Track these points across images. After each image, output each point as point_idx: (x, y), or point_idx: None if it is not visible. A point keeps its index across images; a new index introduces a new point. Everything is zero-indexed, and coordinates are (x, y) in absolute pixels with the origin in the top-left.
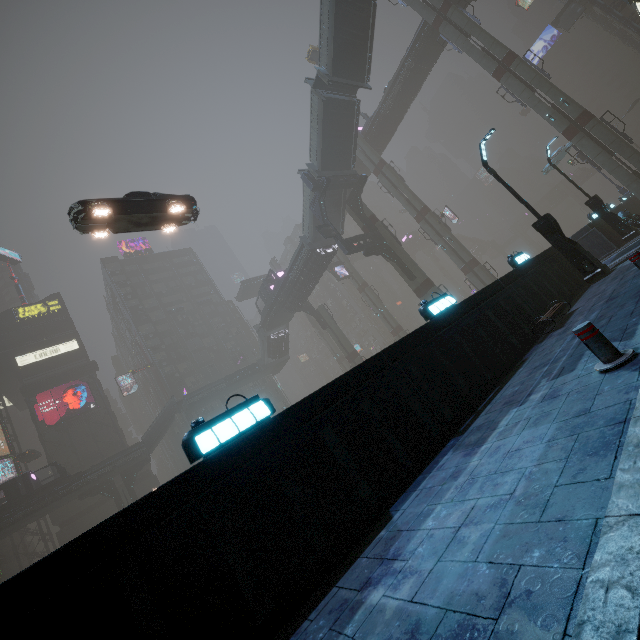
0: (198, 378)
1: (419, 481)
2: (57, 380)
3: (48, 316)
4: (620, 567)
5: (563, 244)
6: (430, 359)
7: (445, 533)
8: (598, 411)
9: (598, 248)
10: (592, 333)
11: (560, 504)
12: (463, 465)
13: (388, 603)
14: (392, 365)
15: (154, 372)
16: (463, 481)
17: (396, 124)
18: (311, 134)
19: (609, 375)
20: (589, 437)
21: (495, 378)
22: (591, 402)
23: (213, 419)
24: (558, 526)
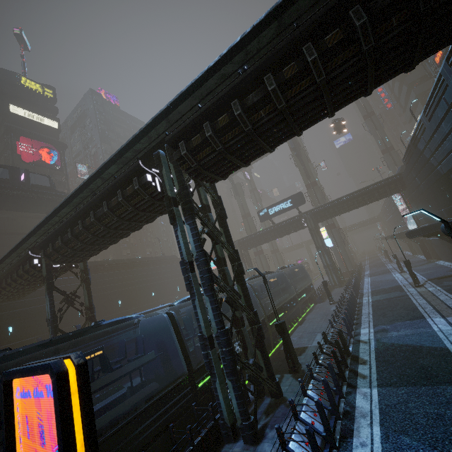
0: None
1: None
2: (35, 138)
3: (41, 96)
4: None
5: None
6: None
7: None
8: None
9: None
10: None
11: None
12: None
13: None
14: None
15: None
16: None
17: None
18: None
19: None
20: None
21: None
22: None
23: None
24: None
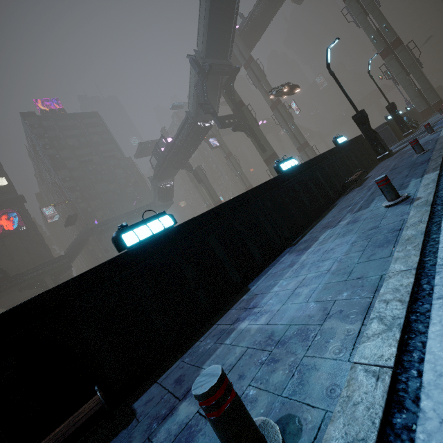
0: (106, 213)
1: (267, 270)
2: None
3: None
4: (395, 293)
5: (369, 133)
6: (279, 198)
7: (286, 292)
8: (383, 226)
9: (387, 140)
10: (386, 182)
11: (359, 271)
12: (296, 260)
13: (252, 327)
14: (255, 200)
15: (71, 206)
16: (297, 267)
17: (264, 27)
18: (199, 24)
19: (391, 208)
20: (378, 239)
21: (316, 214)
22: (379, 222)
23: (134, 224)
24: (358, 281)
